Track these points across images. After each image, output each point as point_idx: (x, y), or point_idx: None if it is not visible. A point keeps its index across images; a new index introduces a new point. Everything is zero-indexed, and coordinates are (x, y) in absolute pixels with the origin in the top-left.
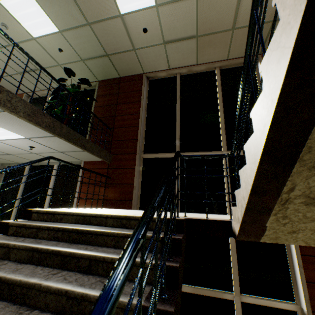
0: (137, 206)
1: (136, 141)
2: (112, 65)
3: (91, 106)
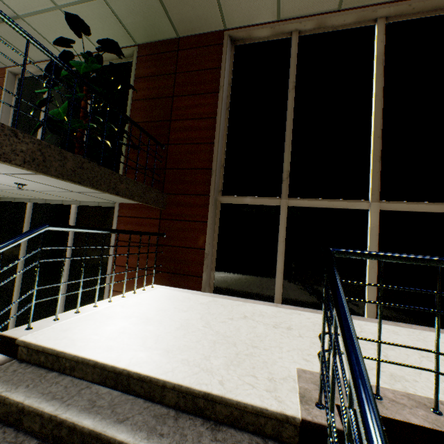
0: (209, 285)
1: (208, 173)
2: (162, 9)
3: (126, 98)
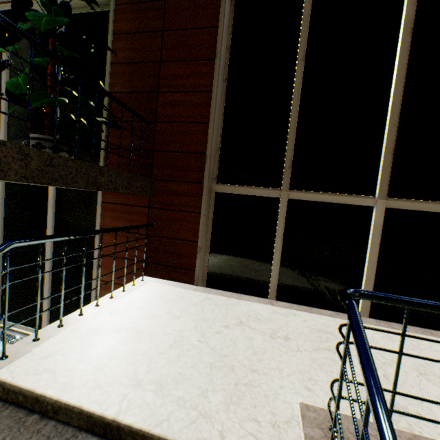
0: (202, 278)
1: (202, 158)
2: None
3: (104, 59)
